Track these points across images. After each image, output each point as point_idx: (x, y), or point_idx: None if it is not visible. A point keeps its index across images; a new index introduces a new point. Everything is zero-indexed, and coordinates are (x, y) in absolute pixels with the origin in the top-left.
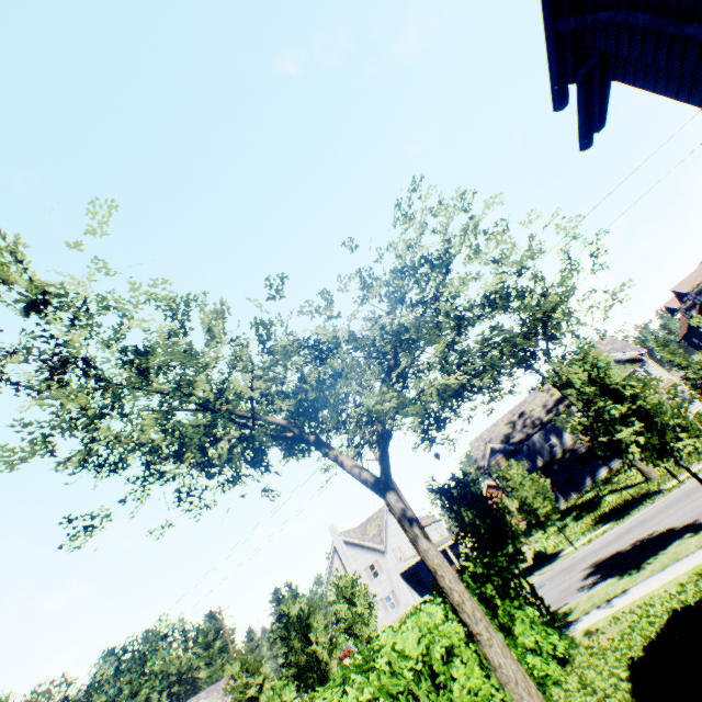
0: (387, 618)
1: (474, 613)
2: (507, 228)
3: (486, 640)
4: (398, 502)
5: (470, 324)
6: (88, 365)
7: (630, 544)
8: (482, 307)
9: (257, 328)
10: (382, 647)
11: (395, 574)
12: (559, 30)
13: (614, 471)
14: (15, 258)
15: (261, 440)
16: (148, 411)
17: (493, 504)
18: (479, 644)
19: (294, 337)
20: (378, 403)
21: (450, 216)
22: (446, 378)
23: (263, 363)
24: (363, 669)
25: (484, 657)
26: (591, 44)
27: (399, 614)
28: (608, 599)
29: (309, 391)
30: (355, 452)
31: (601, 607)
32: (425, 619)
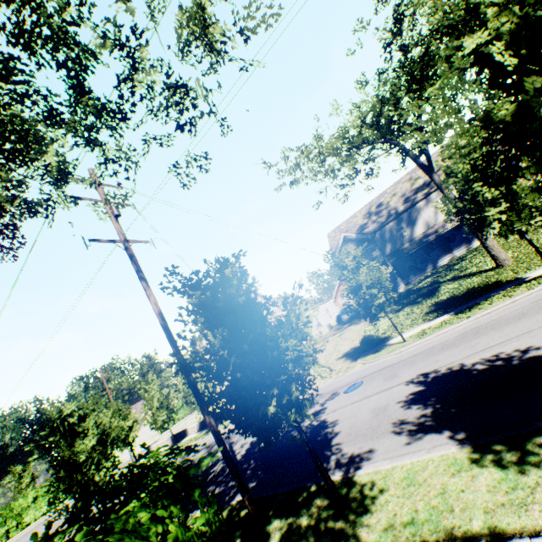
0: None
1: None
2: None
3: None
4: None
5: None
6: None
7: (484, 361)
8: None
9: None
10: None
11: None
12: None
13: (458, 258)
14: None
15: None
16: None
17: (261, 319)
18: None
19: None
20: None
21: None
22: None
23: None
24: None
25: None
26: None
27: None
28: (451, 539)
29: None
30: None
31: None
32: None
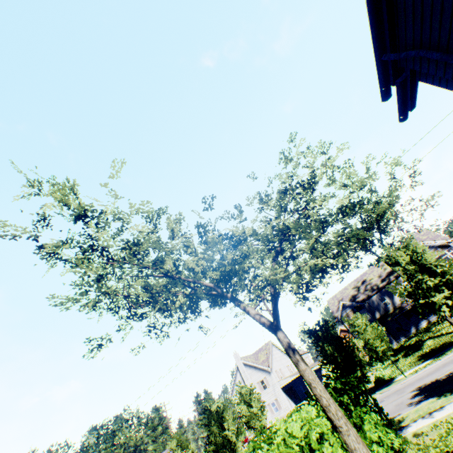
0: (272, 417)
1: (336, 413)
2: (352, 166)
3: (345, 431)
4: (285, 338)
5: (329, 225)
6: (103, 250)
7: (445, 375)
8: (337, 215)
9: (198, 228)
10: (277, 430)
11: (277, 387)
12: (384, 60)
13: (432, 323)
14: (73, 192)
15: (201, 296)
16: (131, 276)
17: (346, 342)
18: (341, 433)
19: (218, 232)
20: (272, 274)
21: (314, 157)
22: (315, 260)
23: (203, 250)
24: (266, 443)
25: (344, 442)
26: (404, 65)
27: (281, 416)
28: (429, 412)
29: (226, 265)
30: (256, 305)
31: (425, 417)
32: (304, 414)
